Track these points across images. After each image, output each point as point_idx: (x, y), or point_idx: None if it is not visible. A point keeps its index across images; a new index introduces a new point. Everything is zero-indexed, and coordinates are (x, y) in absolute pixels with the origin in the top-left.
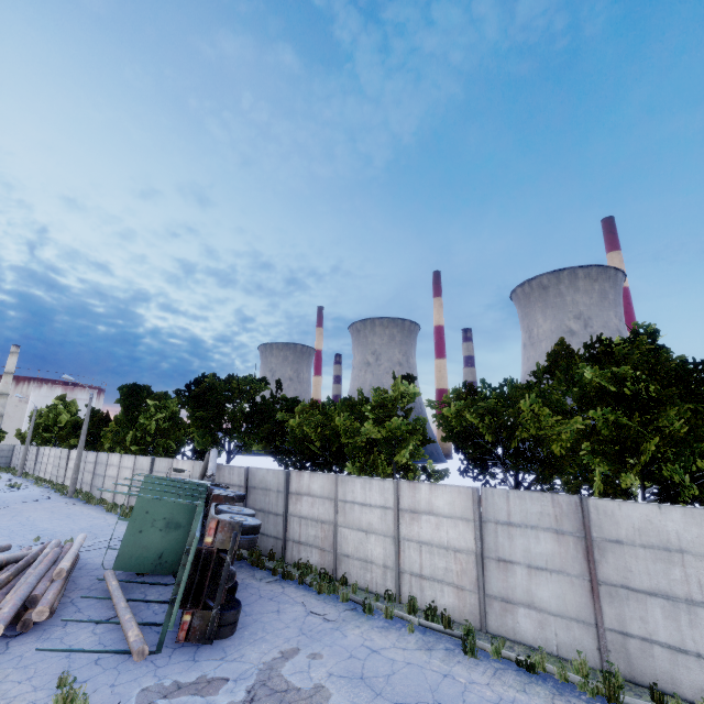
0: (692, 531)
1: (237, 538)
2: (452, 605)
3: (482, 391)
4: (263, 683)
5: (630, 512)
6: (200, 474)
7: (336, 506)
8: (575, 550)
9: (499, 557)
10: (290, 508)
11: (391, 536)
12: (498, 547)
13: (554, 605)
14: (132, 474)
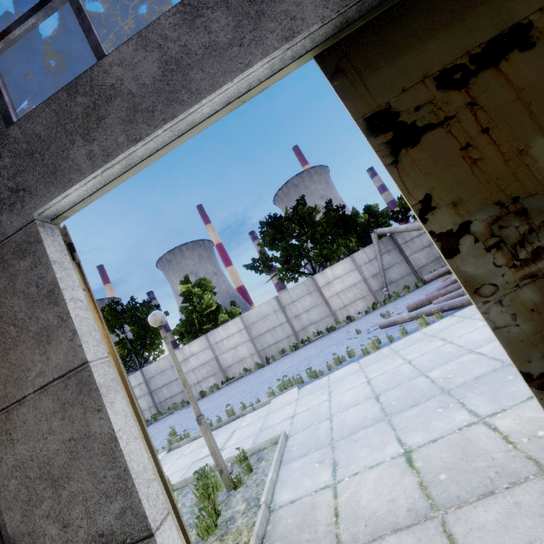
0: None
1: None
2: None
3: None
4: None
5: None
6: (379, 251)
7: None
8: None
9: None
10: None
11: None
12: None
13: None
14: (248, 332)
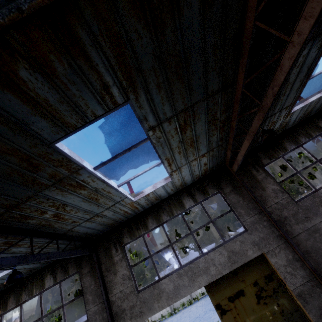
0: None
1: None
2: None
3: None
4: None
5: None
6: None
7: None
8: None
9: None
10: None
11: None
12: None
13: None
14: None
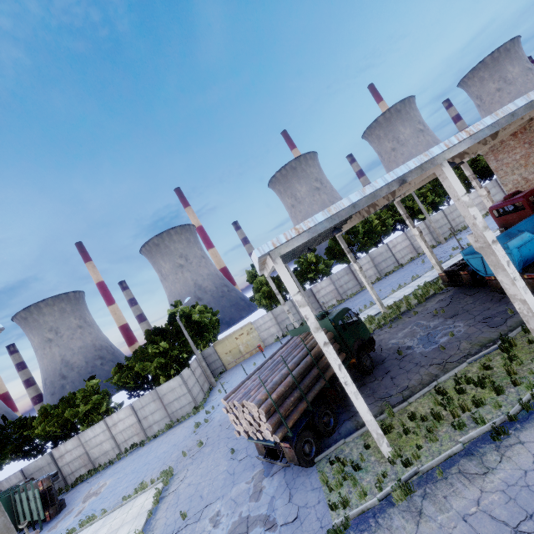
0: (175, 383)
1: (53, 479)
2: (138, 440)
3: (127, 360)
4: (86, 498)
5: (164, 386)
6: None
7: (83, 446)
8: (159, 402)
9: (144, 417)
10: (60, 465)
11: (110, 438)
12: (143, 415)
13: (160, 418)
14: None
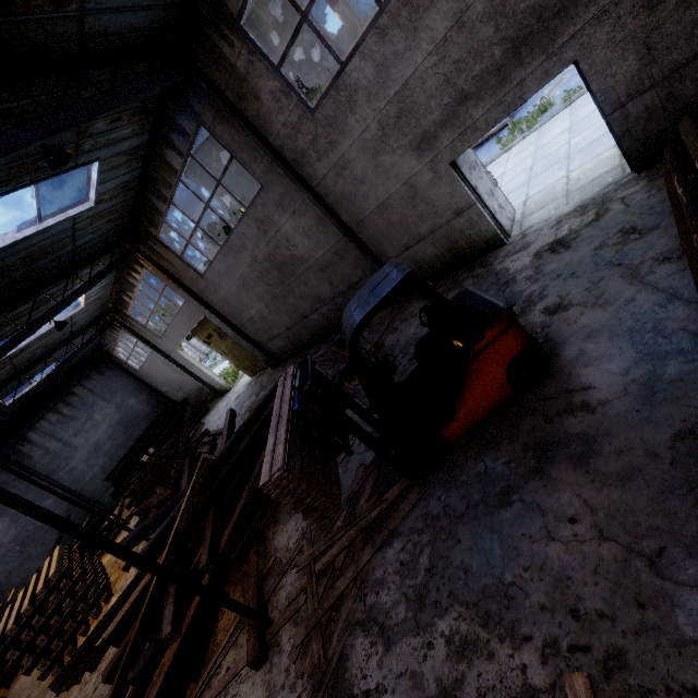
0: None
1: None
2: None
3: None
4: None
5: None
6: None
7: None
8: None
9: None
10: None
11: None
12: None
13: None
14: None
